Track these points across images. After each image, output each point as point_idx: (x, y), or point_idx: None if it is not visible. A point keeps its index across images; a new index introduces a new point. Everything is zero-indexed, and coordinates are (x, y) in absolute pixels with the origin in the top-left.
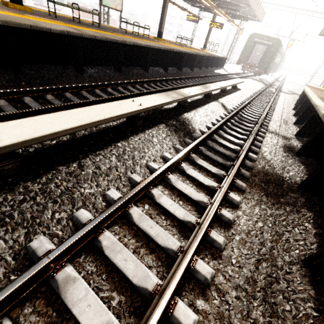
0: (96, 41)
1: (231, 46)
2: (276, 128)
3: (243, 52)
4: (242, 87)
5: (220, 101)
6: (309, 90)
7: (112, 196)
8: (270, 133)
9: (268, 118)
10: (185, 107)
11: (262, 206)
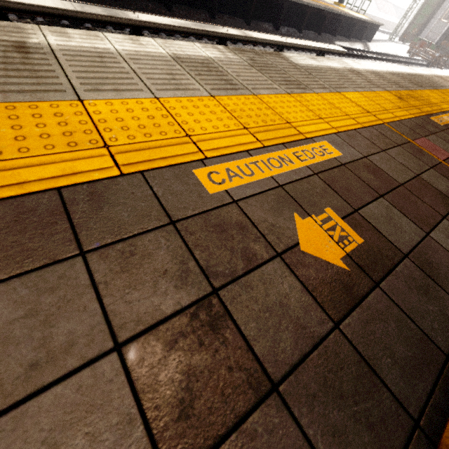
0: None
1: (410, 9)
2: None
3: (417, 17)
4: None
5: None
6: (447, 74)
7: None
8: None
9: None
10: None
11: None
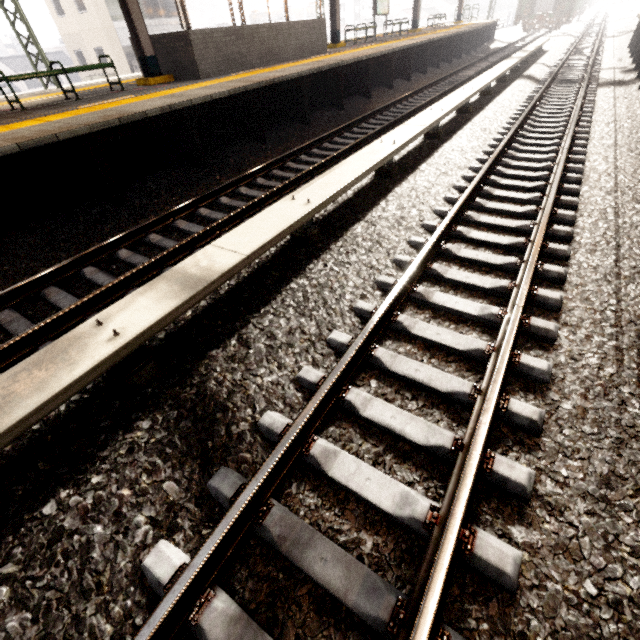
0: (419, 46)
1: (491, 0)
2: (610, 65)
3: (521, 1)
4: (547, 48)
5: (539, 62)
6: None
7: (532, 95)
8: (604, 69)
9: (597, 61)
10: (518, 71)
11: (611, 88)
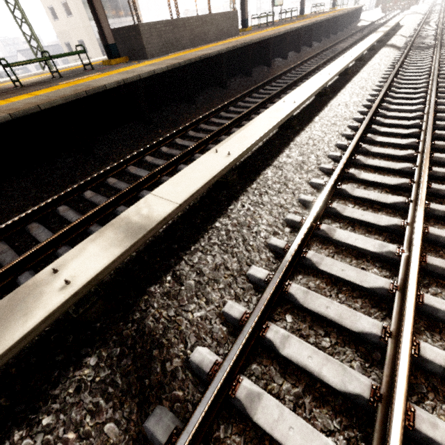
0: (306, 27)
1: None
2: None
3: None
4: (402, 23)
5: (398, 34)
6: None
7: (396, 59)
8: None
9: (444, 31)
10: (383, 41)
11: None
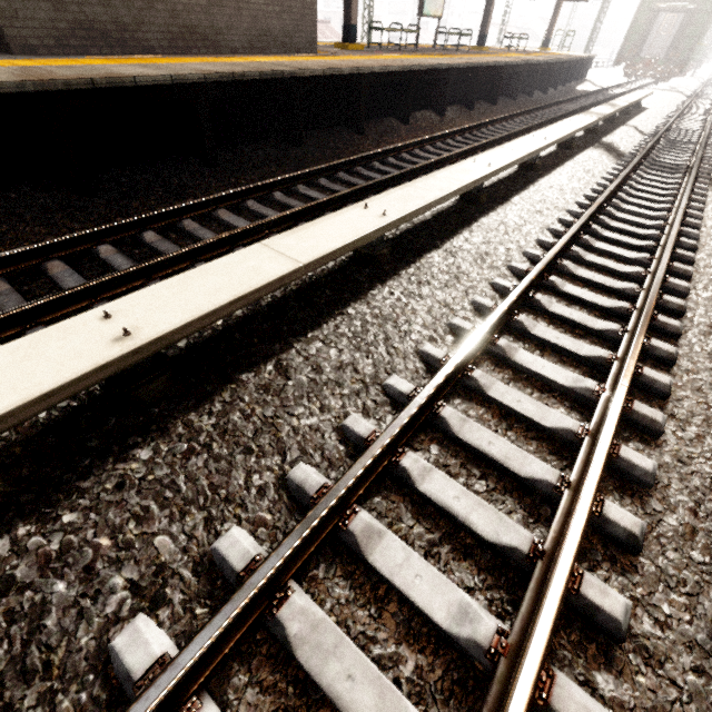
0: (462, 70)
1: (593, 30)
2: None
3: (628, 37)
4: (647, 104)
5: (630, 125)
6: None
7: (603, 183)
8: None
9: (711, 138)
10: (597, 133)
11: None
